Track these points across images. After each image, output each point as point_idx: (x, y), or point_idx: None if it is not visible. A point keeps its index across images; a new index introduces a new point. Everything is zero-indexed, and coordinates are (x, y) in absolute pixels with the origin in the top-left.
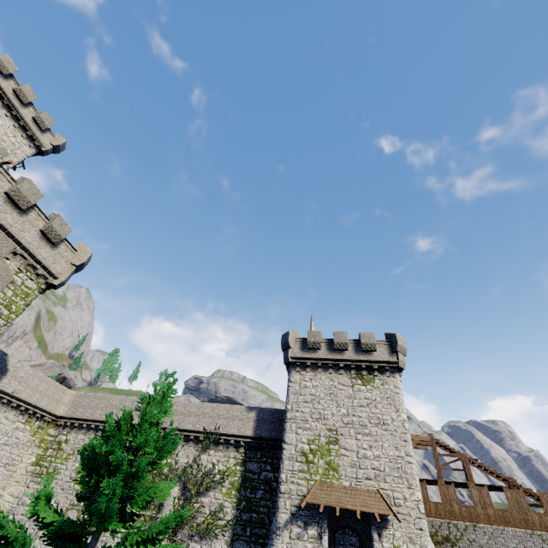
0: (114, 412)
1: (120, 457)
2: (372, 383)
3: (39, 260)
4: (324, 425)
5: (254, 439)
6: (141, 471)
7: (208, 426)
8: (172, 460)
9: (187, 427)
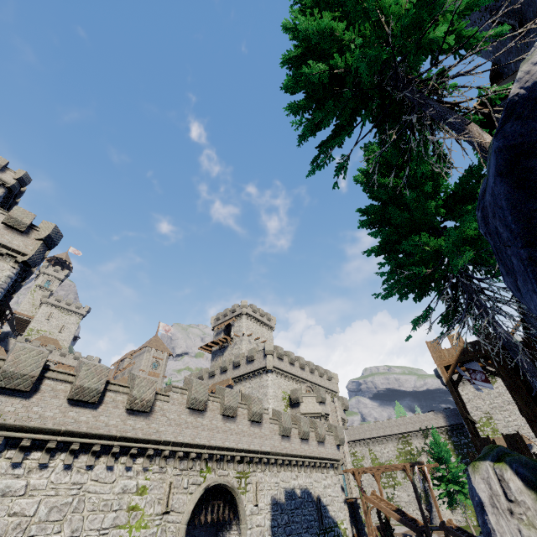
0: (369, 433)
1: (443, 449)
2: (496, 383)
3: (332, 390)
4: (481, 411)
5: (448, 426)
6: (448, 451)
7: (421, 427)
8: (413, 446)
9: (410, 430)
